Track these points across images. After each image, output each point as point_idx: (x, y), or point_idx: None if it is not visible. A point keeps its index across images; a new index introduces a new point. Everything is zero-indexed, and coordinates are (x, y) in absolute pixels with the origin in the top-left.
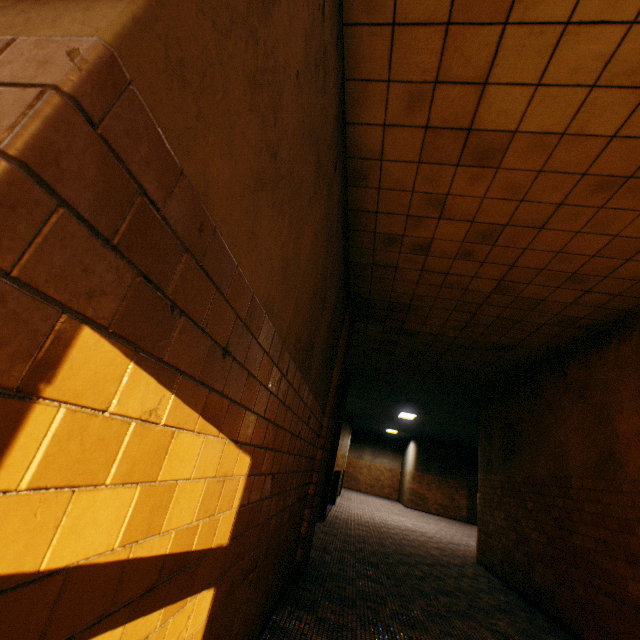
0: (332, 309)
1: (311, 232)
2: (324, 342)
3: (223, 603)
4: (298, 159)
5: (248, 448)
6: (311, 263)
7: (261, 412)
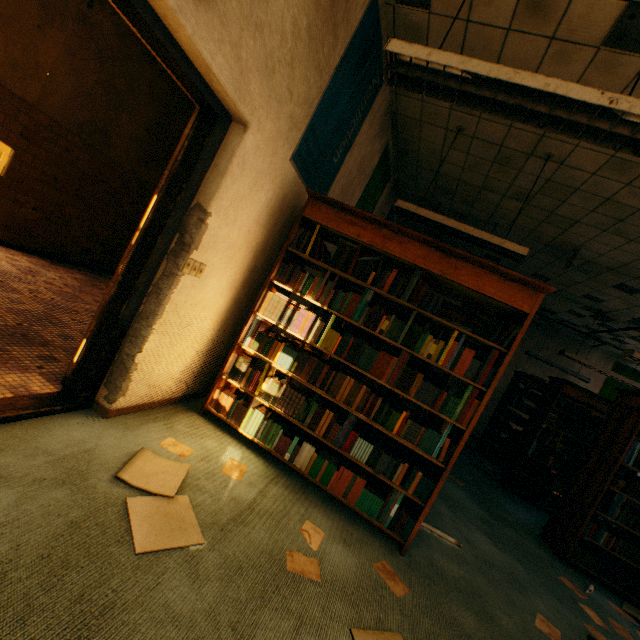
0: (152, 119)
1: (54, 49)
2: (140, 139)
3: (11, 202)
4: (3, 4)
5: (7, 143)
6: (66, 70)
7: (17, 132)
